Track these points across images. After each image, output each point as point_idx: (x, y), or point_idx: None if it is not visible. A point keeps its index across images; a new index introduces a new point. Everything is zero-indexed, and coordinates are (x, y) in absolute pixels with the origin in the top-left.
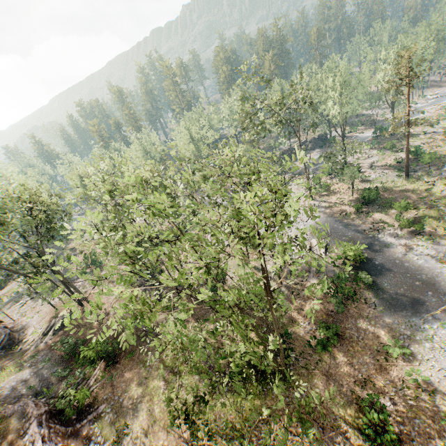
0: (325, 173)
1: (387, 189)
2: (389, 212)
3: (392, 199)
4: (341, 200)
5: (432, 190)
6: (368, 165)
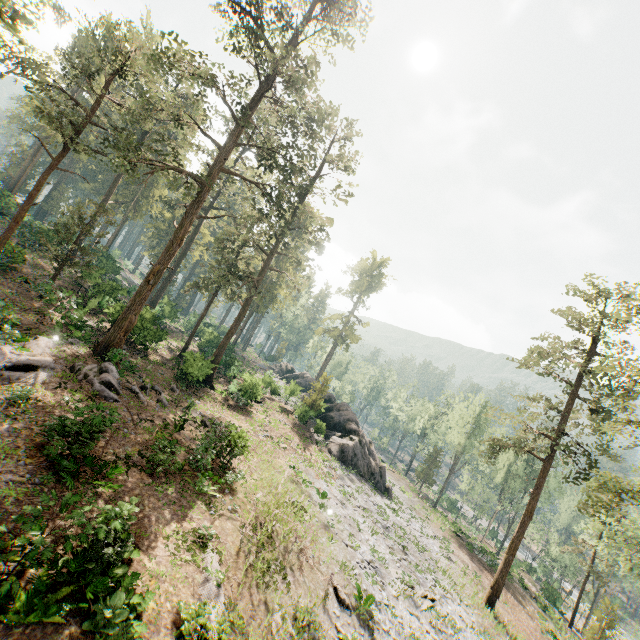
0: None
1: None
2: None
3: None
4: None
5: None
6: None
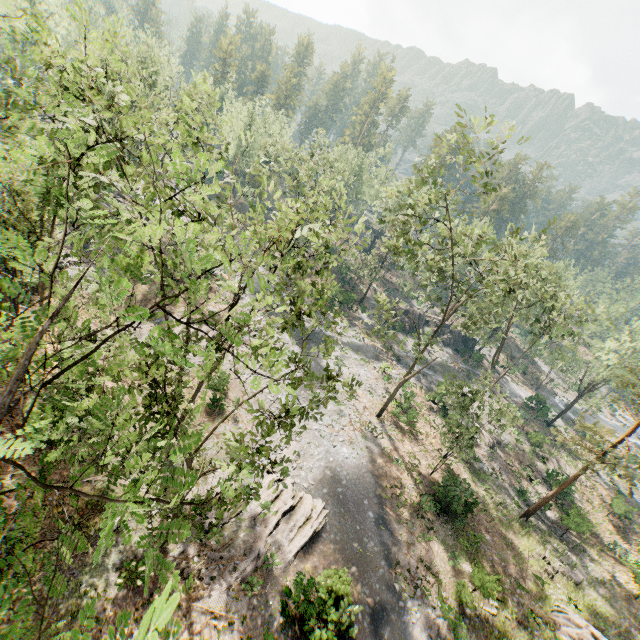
0: (430, 395)
1: (486, 512)
2: (459, 562)
3: (480, 539)
4: (413, 460)
5: (545, 587)
6: (491, 441)
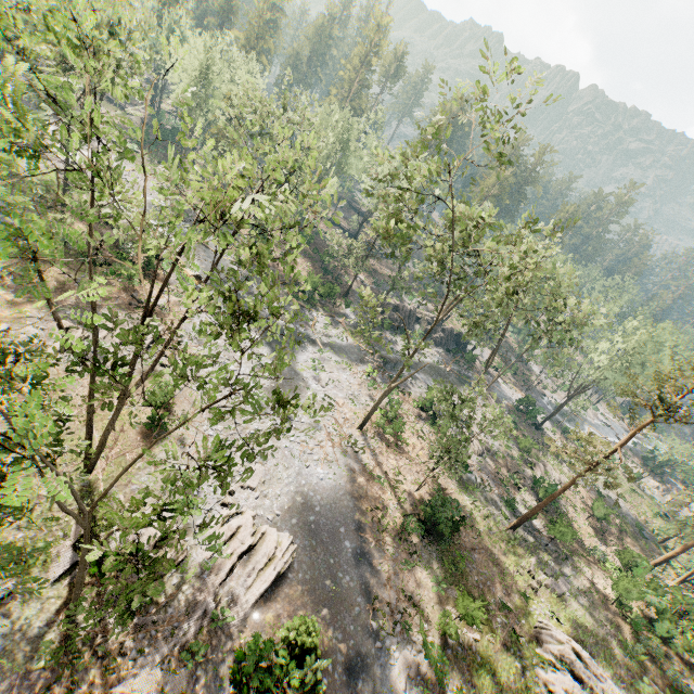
0: (419, 402)
1: (473, 527)
2: (443, 587)
3: (466, 558)
4: (398, 476)
5: (529, 603)
6: (480, 449)
